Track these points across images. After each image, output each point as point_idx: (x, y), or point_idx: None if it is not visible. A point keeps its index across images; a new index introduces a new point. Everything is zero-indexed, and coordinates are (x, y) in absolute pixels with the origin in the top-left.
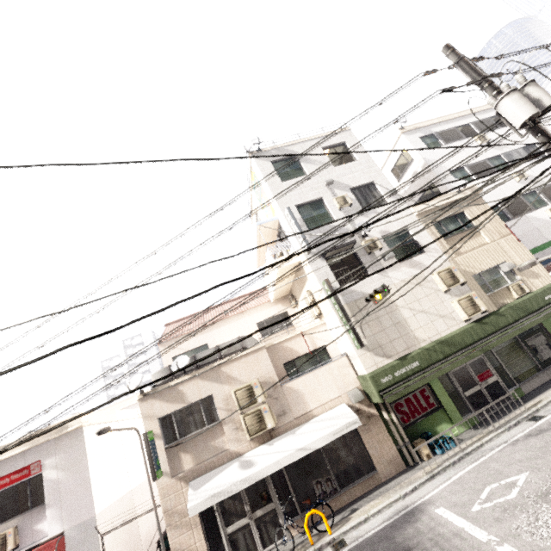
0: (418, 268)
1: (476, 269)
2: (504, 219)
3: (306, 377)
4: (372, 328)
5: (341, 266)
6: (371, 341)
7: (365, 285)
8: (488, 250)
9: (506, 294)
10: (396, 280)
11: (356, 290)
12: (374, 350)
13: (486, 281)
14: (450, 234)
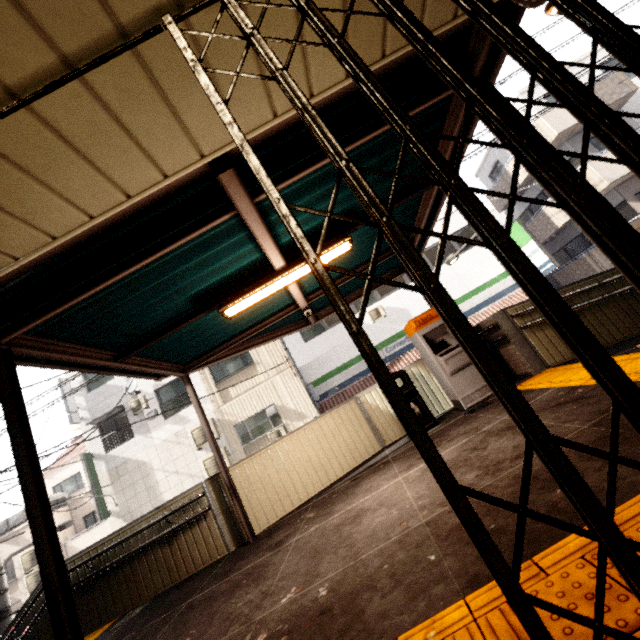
0: (182, 423)
1: (240, 418)
2: (319, 331)
3: (85, 536)
4: (126, 494)
5: (114, 428)
6: (123, 508)
7: (128, 449)
8: (259, 391)
9: (266, 442)
10: (158, 440)
11: (120, 456)
12: (124, 517)
13: (250, 429)
14: (227, 376)
